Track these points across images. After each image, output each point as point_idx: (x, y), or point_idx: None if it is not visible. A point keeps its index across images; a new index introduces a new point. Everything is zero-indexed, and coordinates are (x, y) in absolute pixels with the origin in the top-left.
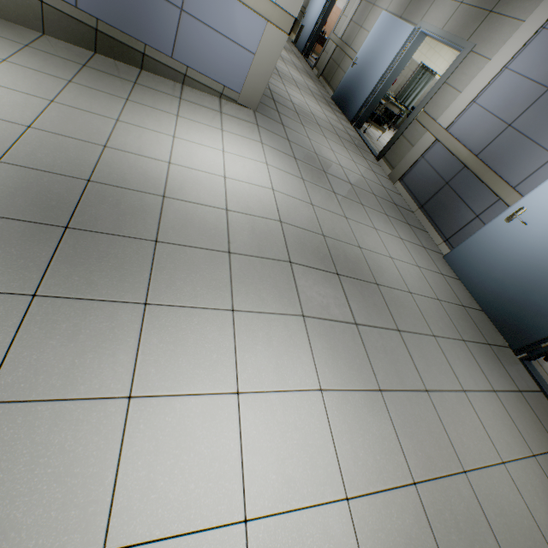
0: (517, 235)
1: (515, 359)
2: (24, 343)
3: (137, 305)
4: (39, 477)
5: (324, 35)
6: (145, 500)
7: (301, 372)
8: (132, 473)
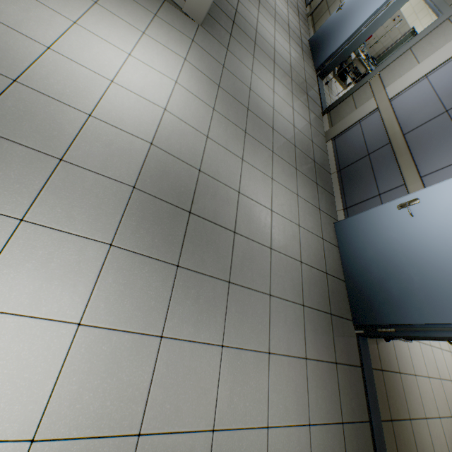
0: (401, 224)
1: (352, 332)
2: None
3: None
4: None
5: None
6: None
7: (67, 301)
8: None
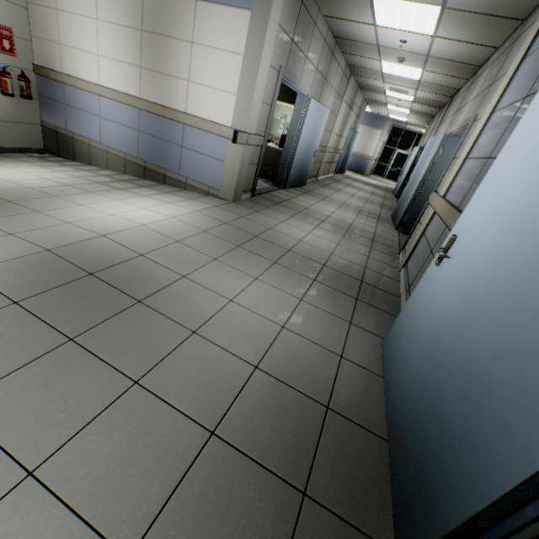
0: (443, 280)
1: None
2: None
3: None
4: None
5: None
6: None
7: None
8: None
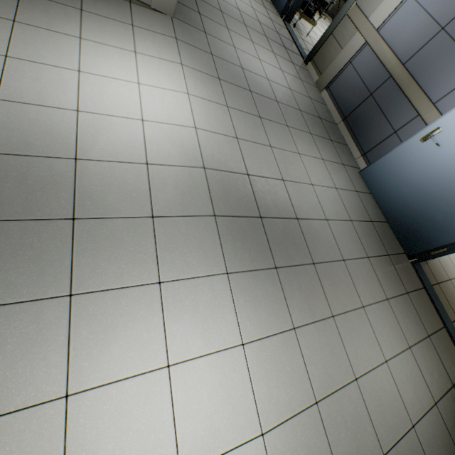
0: (429, 155)
1: (408, 263)
2: None
3: (62, 298)
4: None
5: None
6: None
7: (225, 331)
8: None
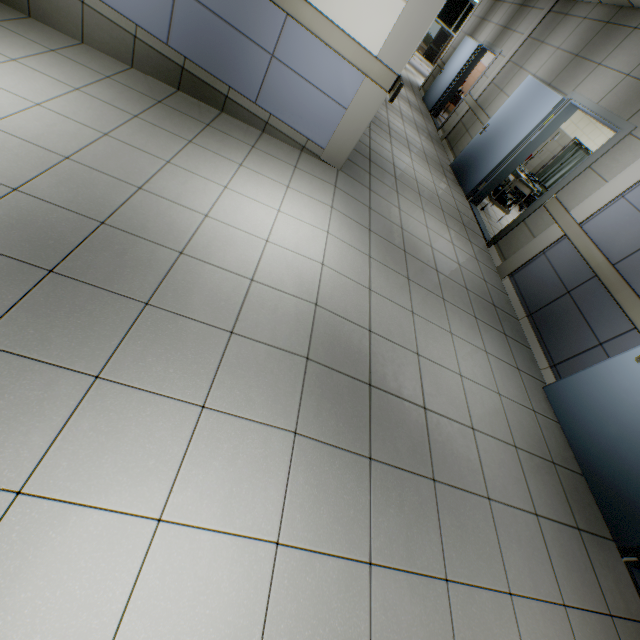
0: None
1: (619, 561)
2: None
3: (86, 376)
4: None
5: (461, 95)
6: None
7: (260, 510)
8: None
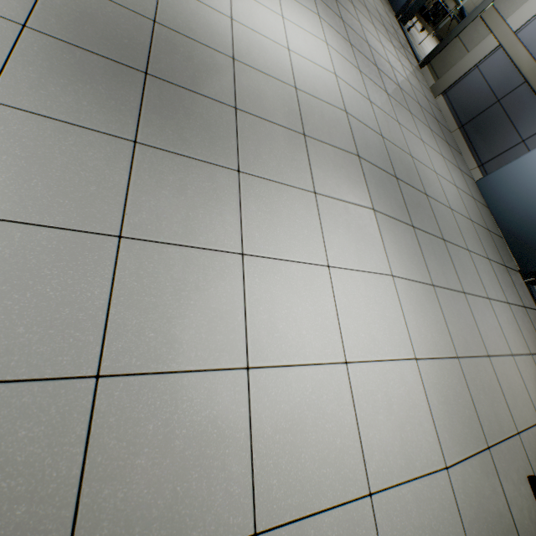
0: None
1: (522, 282)
2: (139, 188)
3: (231, 171)
4: (185, 306)
5: None
6: (271, 337)
7: (376, 258)
8: (257, 316)
